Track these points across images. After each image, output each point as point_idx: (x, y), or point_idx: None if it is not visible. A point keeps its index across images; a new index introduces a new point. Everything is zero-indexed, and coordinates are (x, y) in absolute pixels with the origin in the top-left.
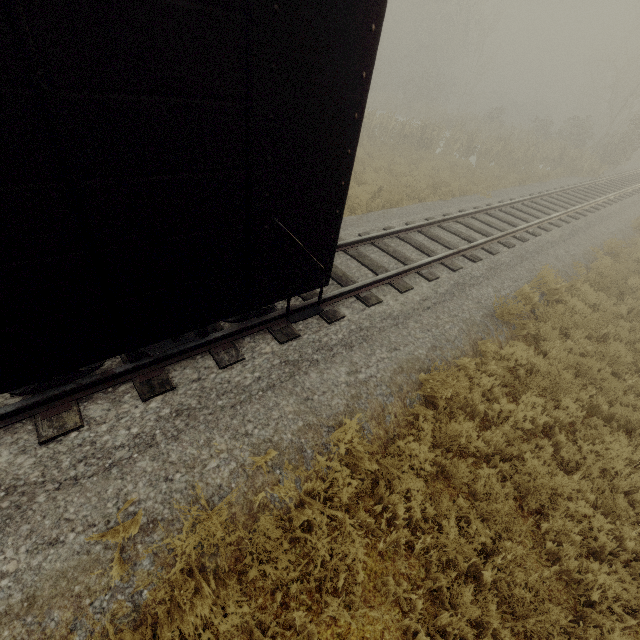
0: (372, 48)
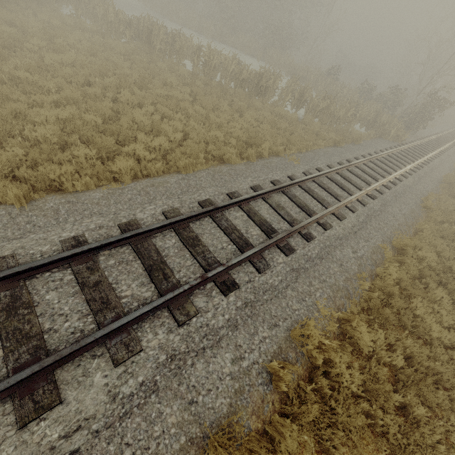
0: None
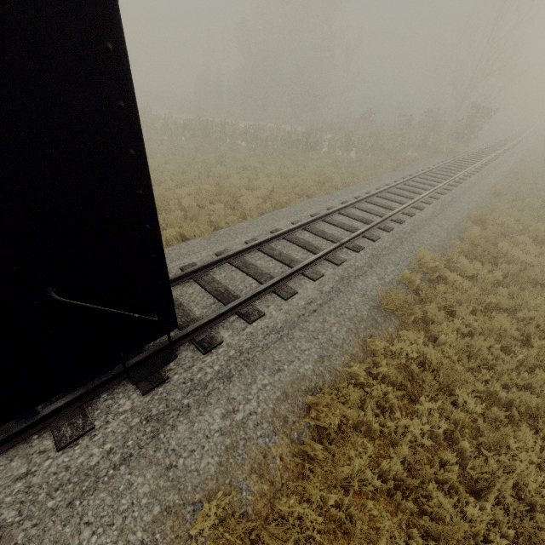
0: (121, 71)
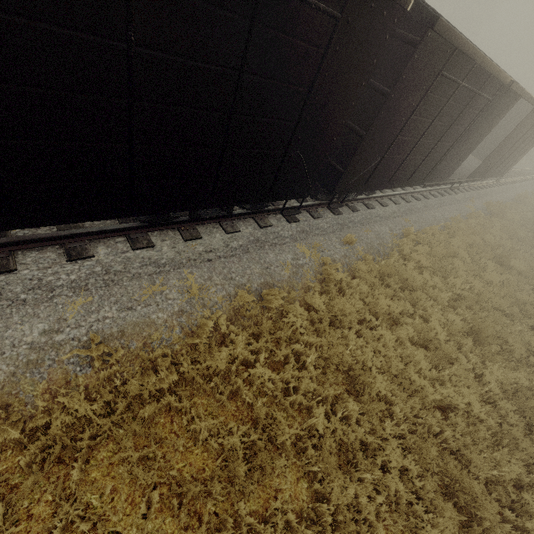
0: None
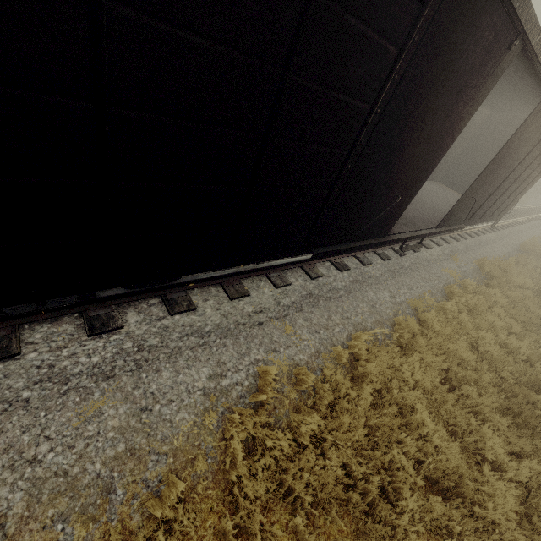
0: None
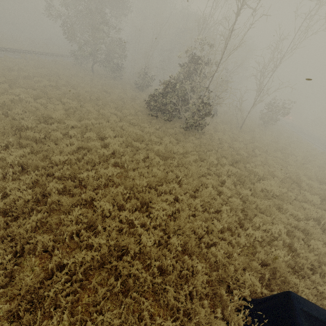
0: None
